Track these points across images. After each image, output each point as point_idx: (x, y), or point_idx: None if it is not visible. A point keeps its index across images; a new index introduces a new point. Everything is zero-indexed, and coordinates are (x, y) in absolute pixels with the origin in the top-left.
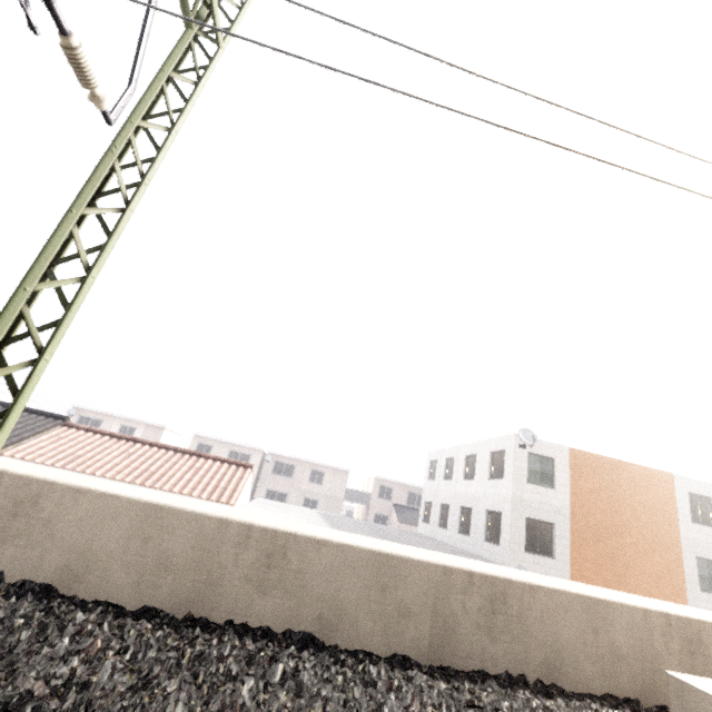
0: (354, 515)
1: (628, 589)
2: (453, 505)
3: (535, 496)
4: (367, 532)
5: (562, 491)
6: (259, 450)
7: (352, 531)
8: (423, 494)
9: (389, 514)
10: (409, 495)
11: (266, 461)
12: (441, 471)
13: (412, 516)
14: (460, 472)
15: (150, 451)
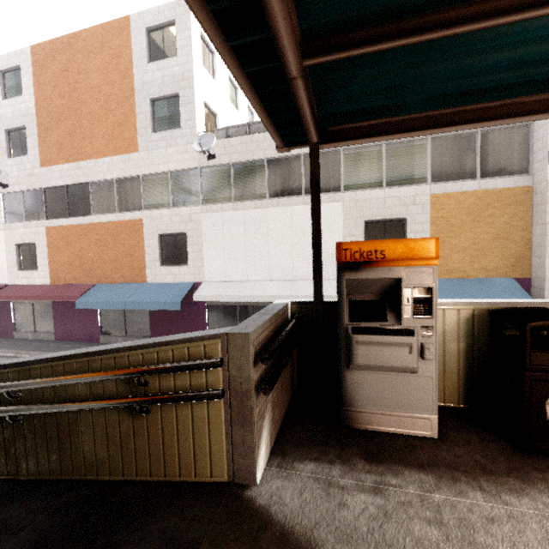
0: None
1: (85, 157)
2: None
3: (9, 109)
4: None
5: (28, 93)
6: None
7: None
8: None
9: None
10: None
11: None
12: None
13: None
14: None
15: None
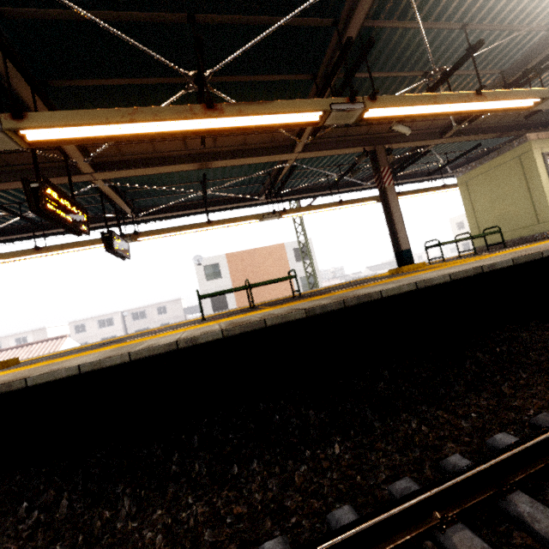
0: None
1: None
2: None
3: (212, 286)
4: None
5: (226, 277)
6: (116, 312)
7: None
8: None
9: None
10: None
11: (124, 316)
12: None
13: None
14: None
15: (1, 354)
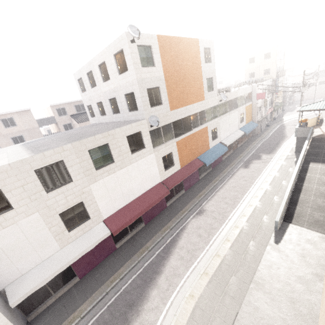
0: (52, 131)
1: (188, 103)
2: (104, 101)
3: (148, 74)
4: (62, 141)
5: (159, 66)
6: None
7: (50, 147)
8: (83, 102)
9: (71, 122)
10: (76, 107)
11: None
12: (87, 83)
13: (83, 117)
14: (99, 78)
15: None
